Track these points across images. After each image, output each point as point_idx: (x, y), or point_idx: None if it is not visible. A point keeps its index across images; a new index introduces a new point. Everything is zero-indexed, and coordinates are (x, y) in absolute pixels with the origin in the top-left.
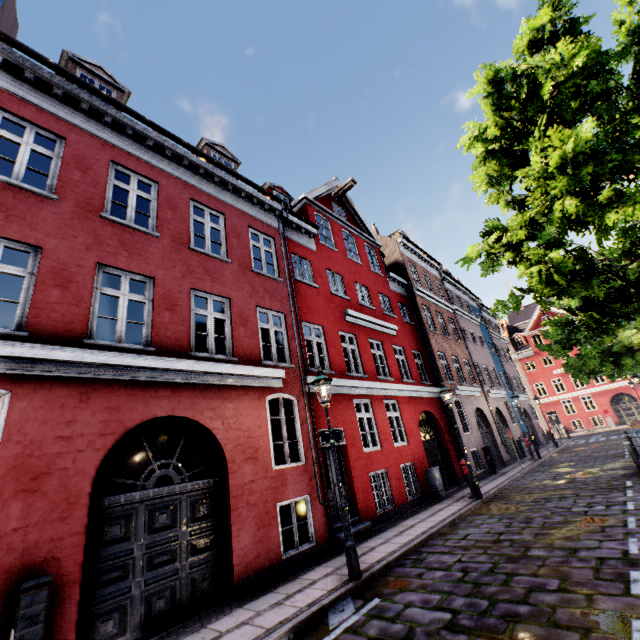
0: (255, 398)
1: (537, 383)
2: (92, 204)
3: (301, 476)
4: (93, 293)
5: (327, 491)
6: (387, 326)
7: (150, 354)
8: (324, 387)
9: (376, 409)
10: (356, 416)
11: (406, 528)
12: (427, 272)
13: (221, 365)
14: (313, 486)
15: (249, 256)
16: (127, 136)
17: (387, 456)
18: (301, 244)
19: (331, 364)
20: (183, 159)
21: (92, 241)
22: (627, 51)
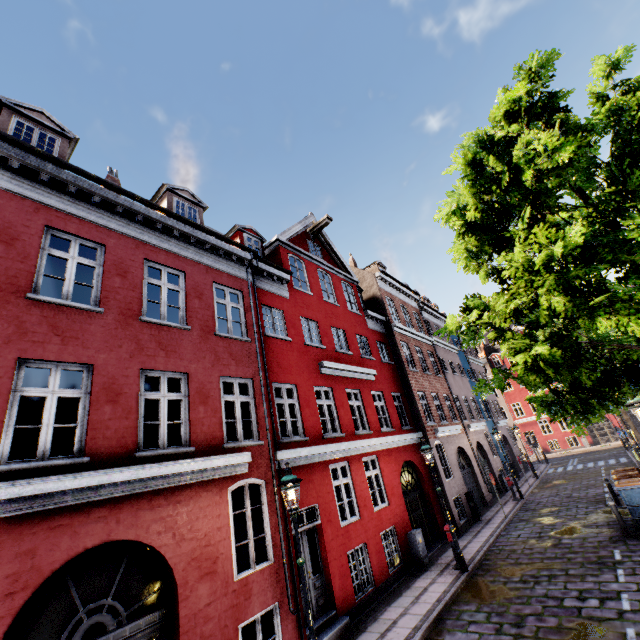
0: (215, 493)
1: (514, 403)
2: (16, 283)
3: (269, 580)
4: (10, 398)
5: (299, 589)
6: (365, 372)
7: (83, 466)
8: (292, 491)
9: (354, 471)
10: (332, 485)
11: (388, 627)
12: (405, 304)
13: (173, 463)
14: (283, 589)
15: (213, 317)
16: (69, 194)
17: (366, 526)
18: (273, 293)
19: (305, 428)
20: (137, 214)
21: (13, 331)
22: (607, 130)
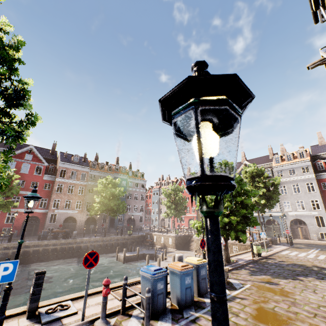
0: None
1: None
2: None
3: None
4: None
5: None
6: (25, 192)
7: None
8: None
9: (2, 214)
10: None
11: None
12: (77, 170)
13: None
14: None
15: None
16: None
17: None
18: None
19: None
20: None
21: None
22: None
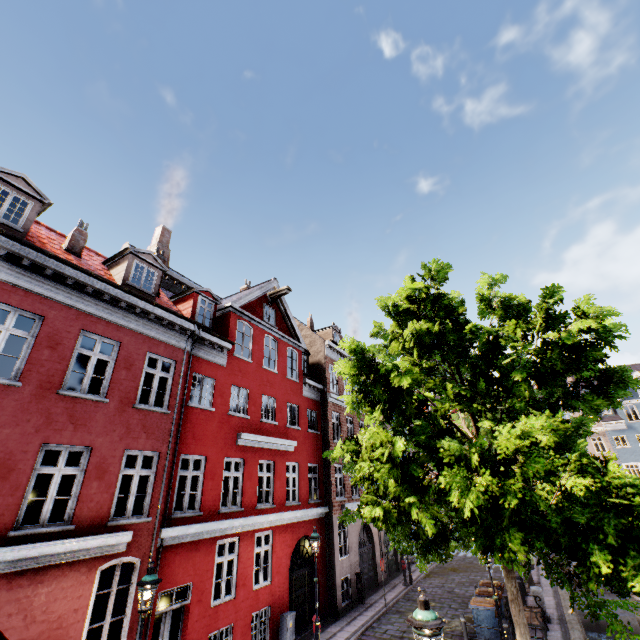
0: (83, 572)
1: None
2: None
3: None
4: None
5: None
6: (285, 444)
7: None
8: (147, 593)
9: (243, 547)
10: (215, 562)
11: None
12: None
13: (46, 544)
14: None
15: (136, 389)
16: (22, 265)
17: (239, 606)
18: (210, 360)
19: (202, 502)
20: (87, 286)
21: None
22: (472, 338)
